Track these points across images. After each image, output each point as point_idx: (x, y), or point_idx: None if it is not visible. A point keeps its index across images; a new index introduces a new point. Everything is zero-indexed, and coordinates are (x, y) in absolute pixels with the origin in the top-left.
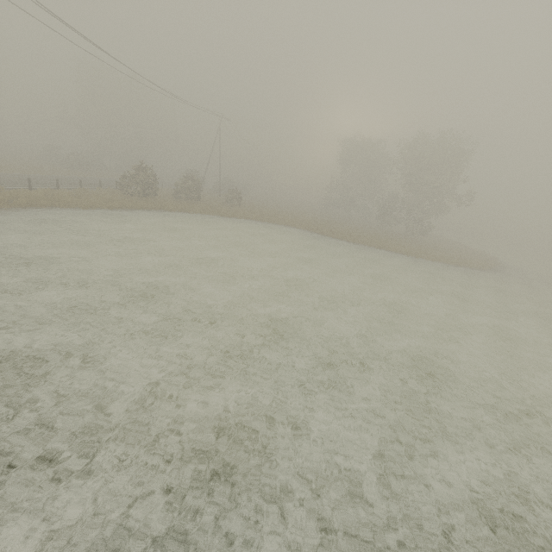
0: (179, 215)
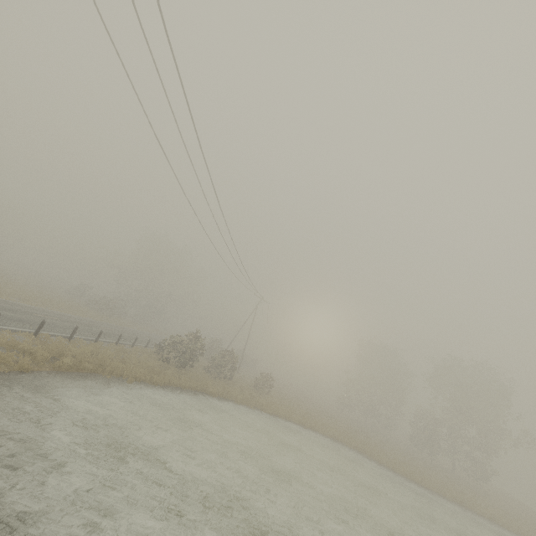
0: (223, 403)
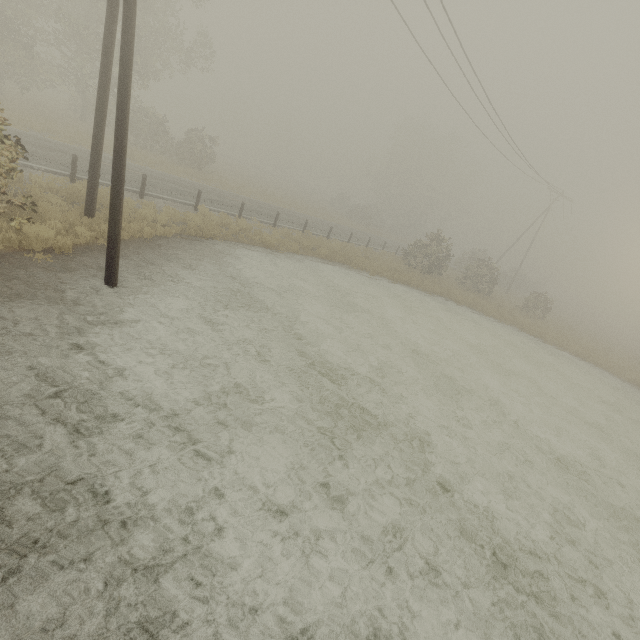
0: (468, 312)
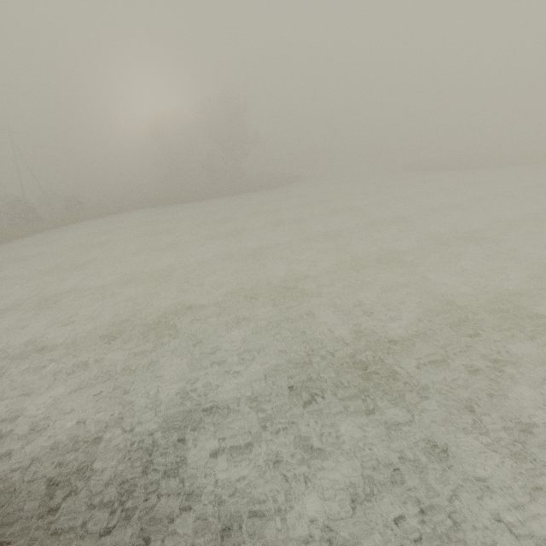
0: (35, 236)
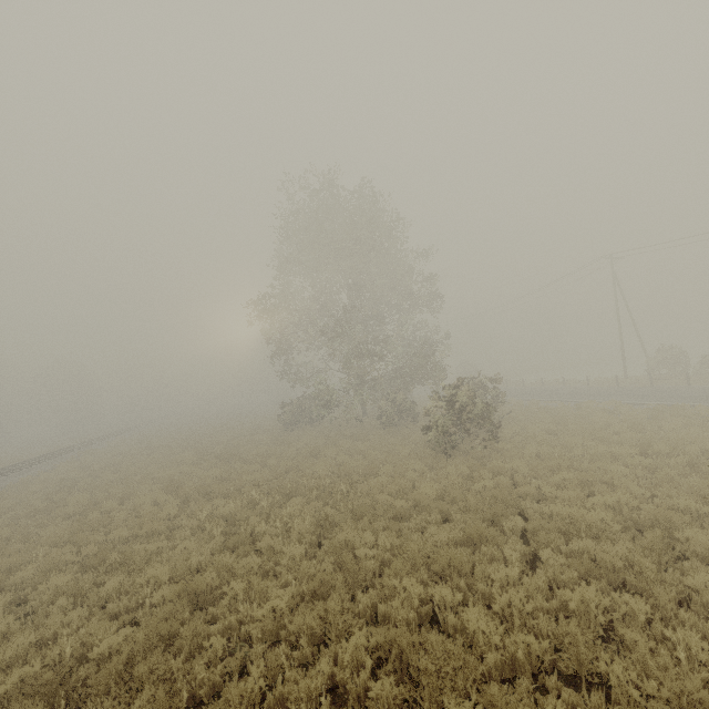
0: None
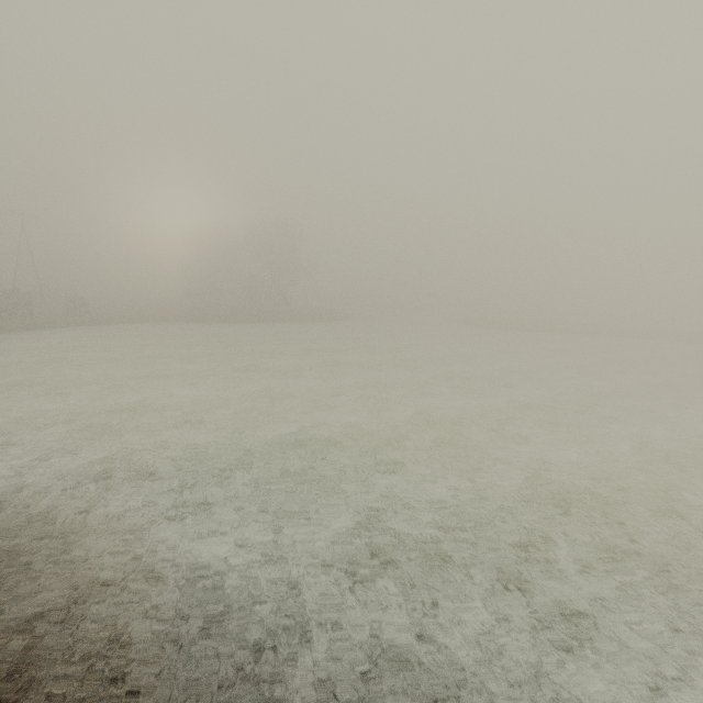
0: (27, 333)
